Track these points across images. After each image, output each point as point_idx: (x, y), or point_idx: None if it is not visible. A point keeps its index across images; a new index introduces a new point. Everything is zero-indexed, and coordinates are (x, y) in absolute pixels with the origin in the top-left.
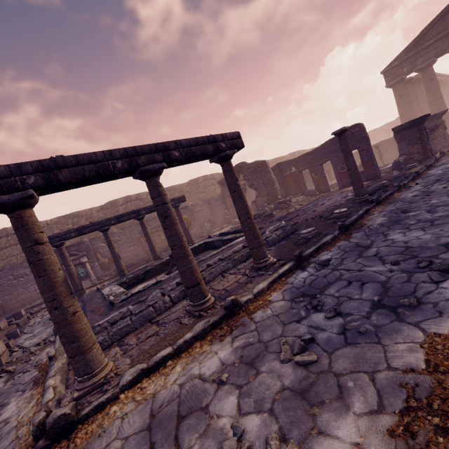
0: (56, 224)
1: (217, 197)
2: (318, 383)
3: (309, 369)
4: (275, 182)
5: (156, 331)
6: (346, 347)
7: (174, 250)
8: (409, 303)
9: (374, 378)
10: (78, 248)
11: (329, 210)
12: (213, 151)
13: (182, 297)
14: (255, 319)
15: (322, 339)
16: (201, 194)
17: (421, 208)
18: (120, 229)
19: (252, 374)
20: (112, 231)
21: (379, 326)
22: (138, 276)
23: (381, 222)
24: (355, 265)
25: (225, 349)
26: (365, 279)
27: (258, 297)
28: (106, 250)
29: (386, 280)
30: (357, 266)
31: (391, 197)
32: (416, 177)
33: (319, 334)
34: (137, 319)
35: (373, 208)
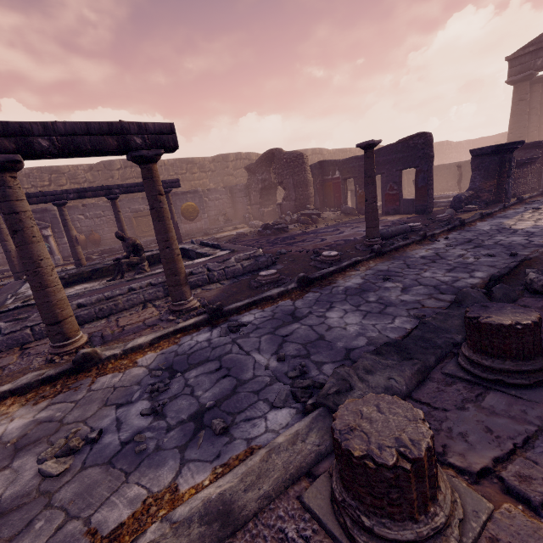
0: (27, 177)
1: (241, 187)
2: (25, 507)
3: (43, 483)
4: (310, 185)
5: (9, 363)
6: (102, 467)
7: (27, 276)
8: (215, 428)
9: (64, 526)
10: (41, 215)
11: (334, 244)
12: (117, 147)
13: (78, 323)
14: (94, 385)
15: (103, 443)
16: (228, 177)
17: (406, 279)
18: (106, 201)
19: (1, 466)
20: (95, 202)
21: (161, 449)
22: (82, 274)
23: (350, 286)
24: (253, 343)
25: (26, 417)
26: (235, 370)
27: (130, 354)
28: (85, 224)
29: (248, 381)
30: (251, 347)
31: (402, 249)
32: (457, 228)
33: (109, 435)
34: (4, 341)
35: (367, 261)
